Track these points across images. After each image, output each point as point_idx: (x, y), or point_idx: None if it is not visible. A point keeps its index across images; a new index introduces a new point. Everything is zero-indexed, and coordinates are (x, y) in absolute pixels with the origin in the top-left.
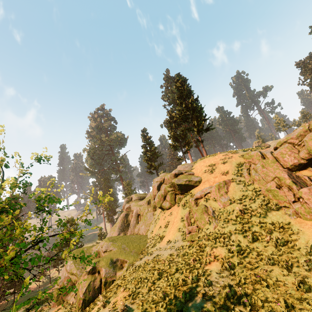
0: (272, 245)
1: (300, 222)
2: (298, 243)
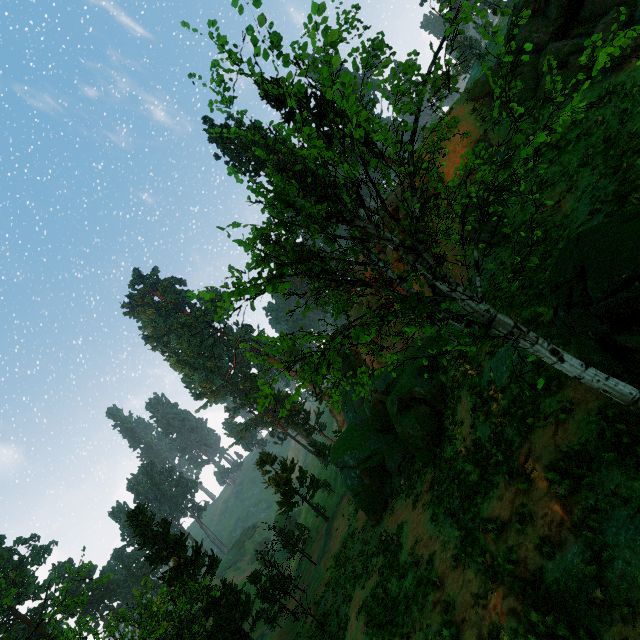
0: (612, 118)
1: (619, 70)
2: (639, 82)
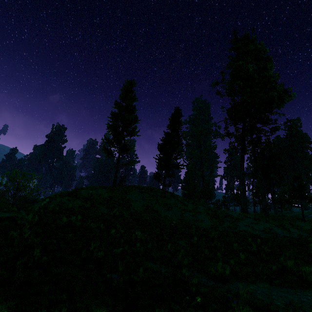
0: None
1: None
2: None
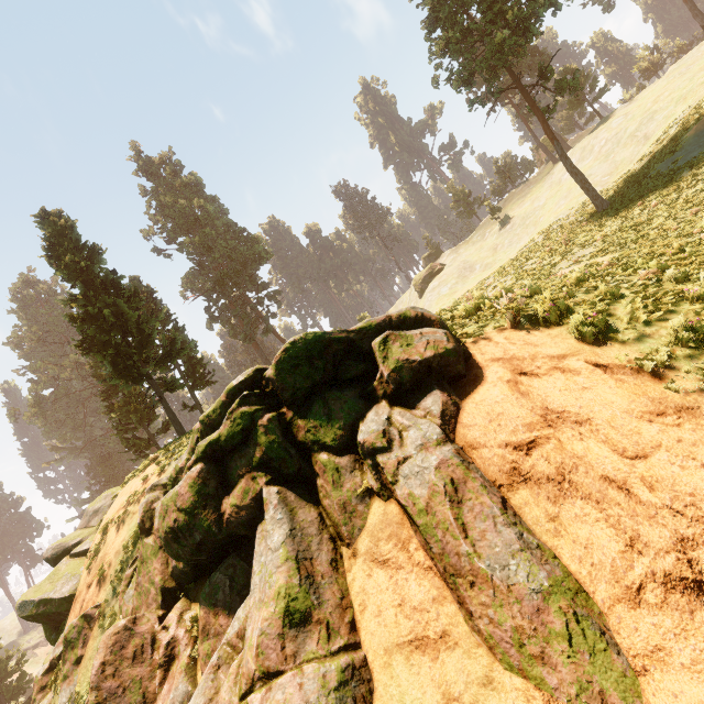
0: None
1: None
2: None
